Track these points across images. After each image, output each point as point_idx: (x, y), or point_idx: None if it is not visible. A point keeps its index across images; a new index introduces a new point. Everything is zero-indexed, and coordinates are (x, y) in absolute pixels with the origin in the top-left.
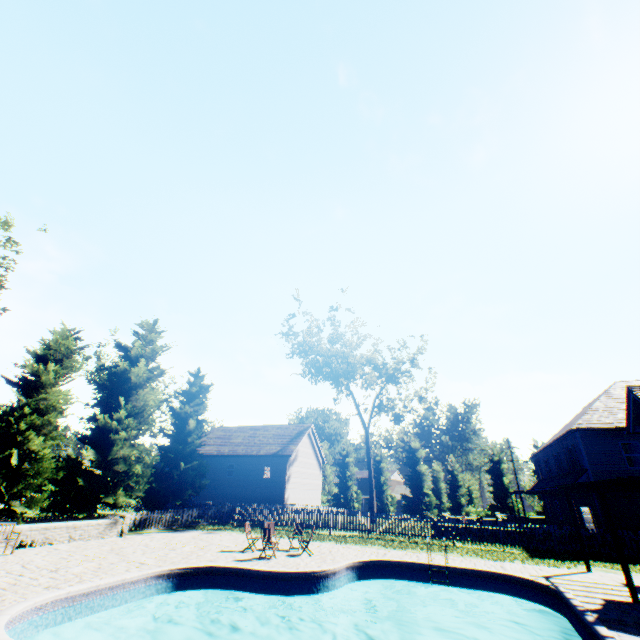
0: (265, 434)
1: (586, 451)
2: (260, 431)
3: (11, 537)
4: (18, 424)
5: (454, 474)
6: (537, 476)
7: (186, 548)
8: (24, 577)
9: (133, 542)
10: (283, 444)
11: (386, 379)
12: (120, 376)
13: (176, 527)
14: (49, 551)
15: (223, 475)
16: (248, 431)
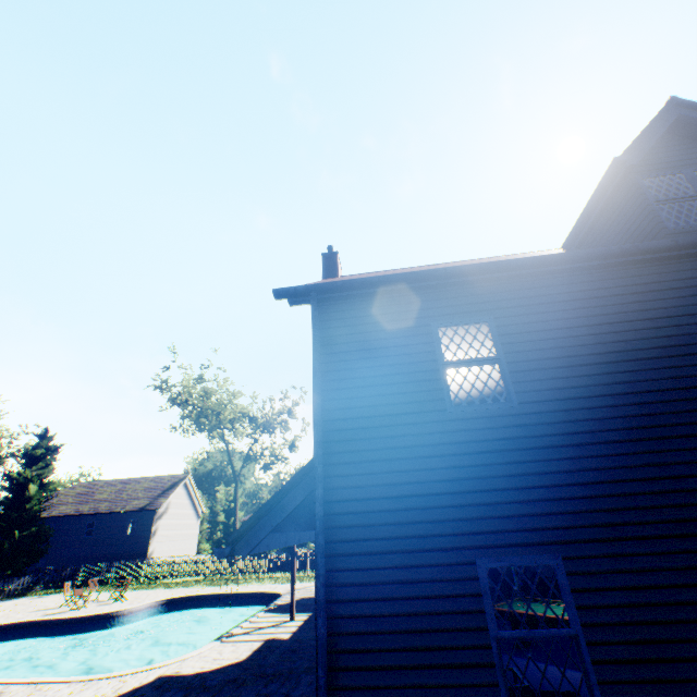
0: (136, 488)
1: None
2: (131, 484)
3: None
4: None
5: None
6: None
7: None
8: None
9: None
10: (153, 497)
11: (263, 429)
12: None
13: (2, 597)
14: None
15: (81, 535)
16: (117, 485)
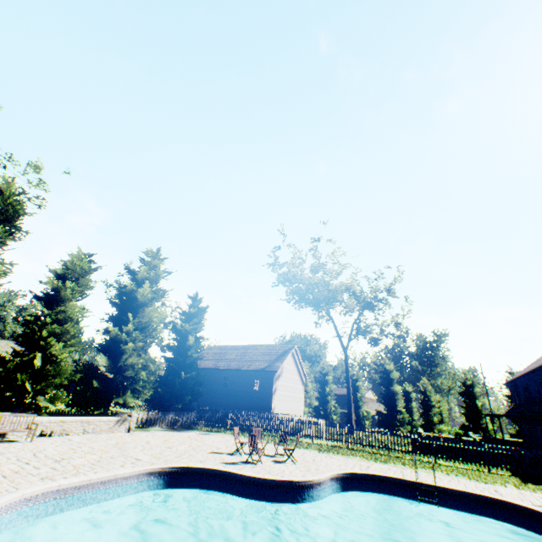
0: (254, 352)
1: None
2: (250, 350)
3: (31, 427)
4: (42, 332)
5: (427, 395)
6: (513, 401)
7: (181, 447)
8: (28, 465)
9: (137, 438)
10: (270, 361)
11: (364, 306)
12: (128, 295)
13: (177, 427)
14: (63, 441)
15: (219, 385)
16: (240, 349)
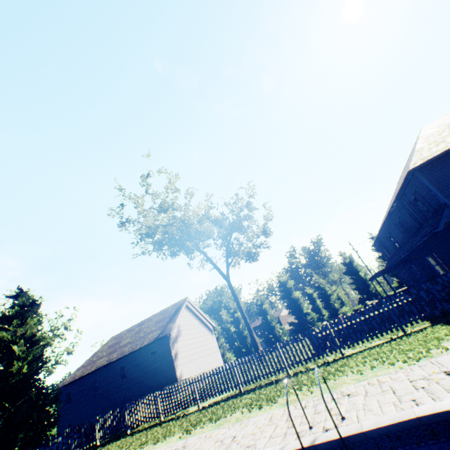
0: (149, 325)
1: (435, 185)
2: (145, 324)
3: None
4: None
5: (321, 288)
6: (385, 257)
7: None
8: None
9: None
10: (163, 326)
11: (230, 229)
12: None
13: None
14: None
15: (117, 381)
16: (135, 329)
